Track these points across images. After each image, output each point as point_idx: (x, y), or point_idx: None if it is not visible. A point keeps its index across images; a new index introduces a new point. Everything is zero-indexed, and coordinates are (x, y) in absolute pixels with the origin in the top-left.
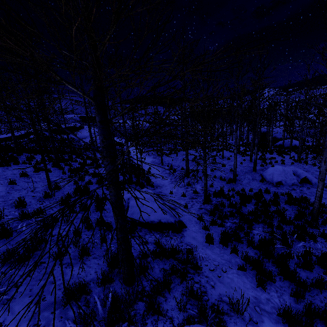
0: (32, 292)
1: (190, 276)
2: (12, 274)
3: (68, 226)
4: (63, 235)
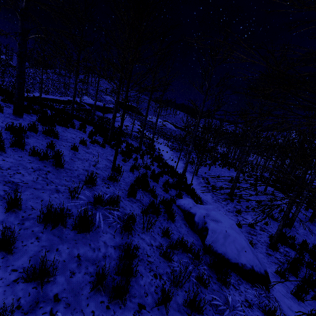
0: None
1: None
2: None
3: (147, 235)
4: (147, 251)
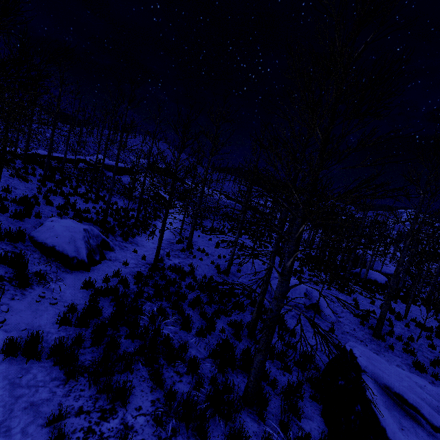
0: None
1: (4, 283)
2: None
3: None
4: None
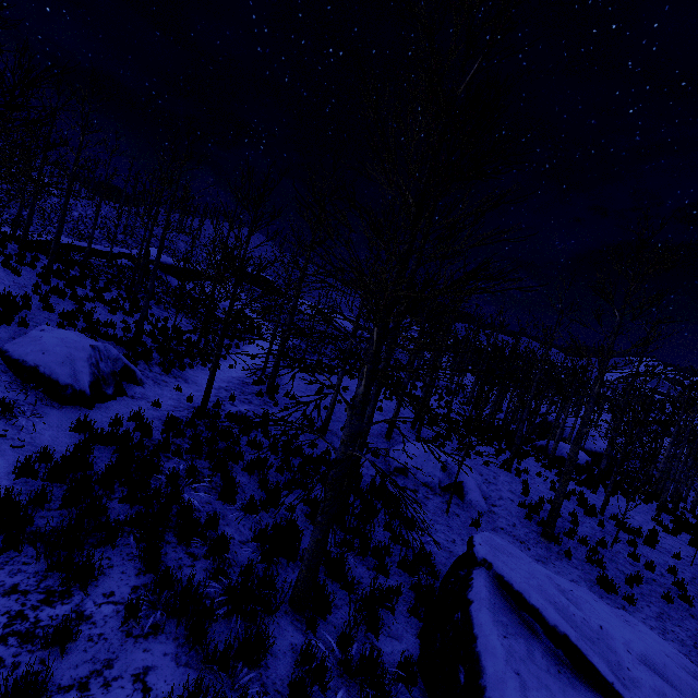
0: None
1: None
2: None
3: None
4: None
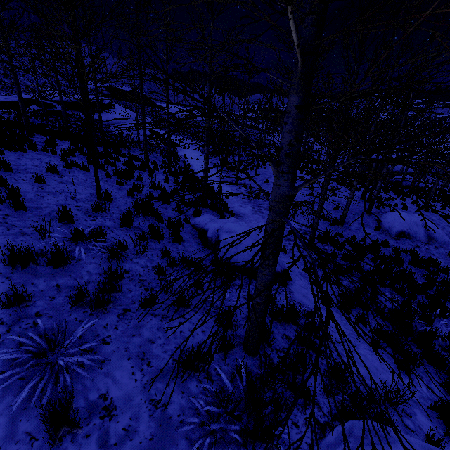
0: (130, 352)
1: None
2: (93, 324)
3: (143, 259)
4: (140, 272)
